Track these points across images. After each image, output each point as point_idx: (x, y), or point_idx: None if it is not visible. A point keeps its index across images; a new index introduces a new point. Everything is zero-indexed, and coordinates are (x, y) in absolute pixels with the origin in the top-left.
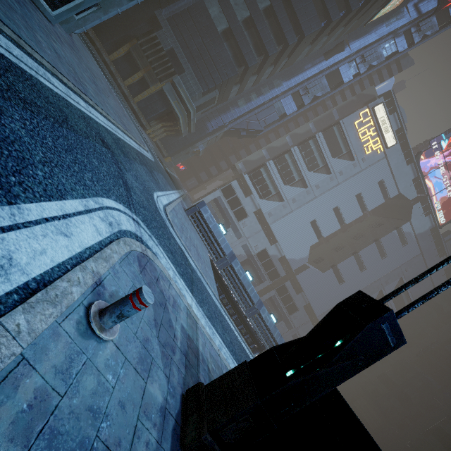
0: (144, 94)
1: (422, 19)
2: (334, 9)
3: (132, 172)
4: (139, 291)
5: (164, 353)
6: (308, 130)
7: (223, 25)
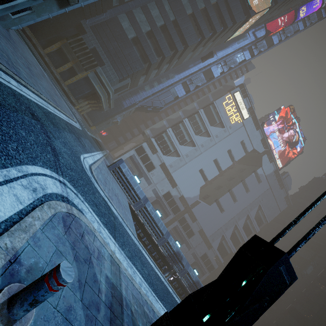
0: (73, 79)
1: (258, 41)
2: (206, 30)
3: (61, 139)
4: (56, 270)
5: (88, 316)
6: (193, 108)
7: (132, 34)
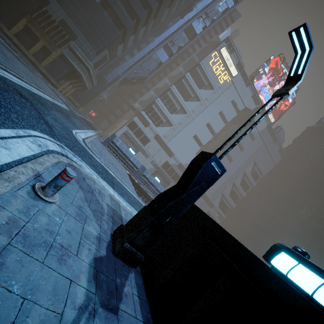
0: (48, 59)
1: None
2: None
3: (51, 116)
4: (64, 170)
5: (95, 214)
6: (179, 72)
7: None
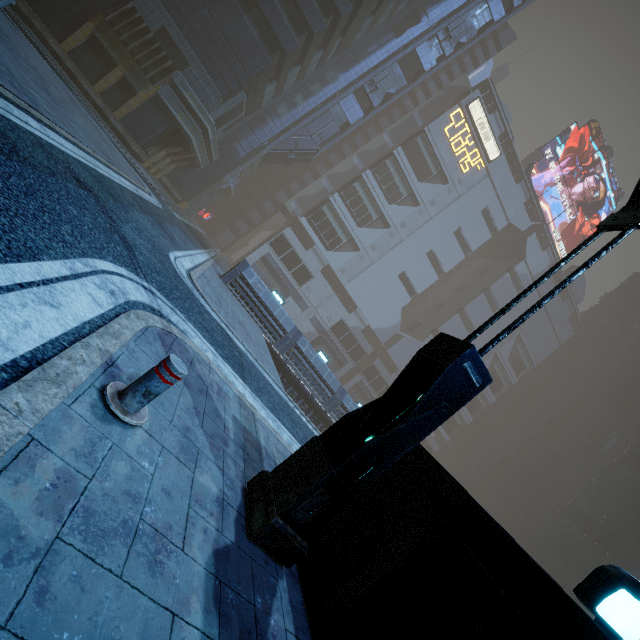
0: (129, 104)
1: None
2: None
3: (132, 224)
4: (166, 361)
5: (213, 444)
6: (382, 145)
7: None
